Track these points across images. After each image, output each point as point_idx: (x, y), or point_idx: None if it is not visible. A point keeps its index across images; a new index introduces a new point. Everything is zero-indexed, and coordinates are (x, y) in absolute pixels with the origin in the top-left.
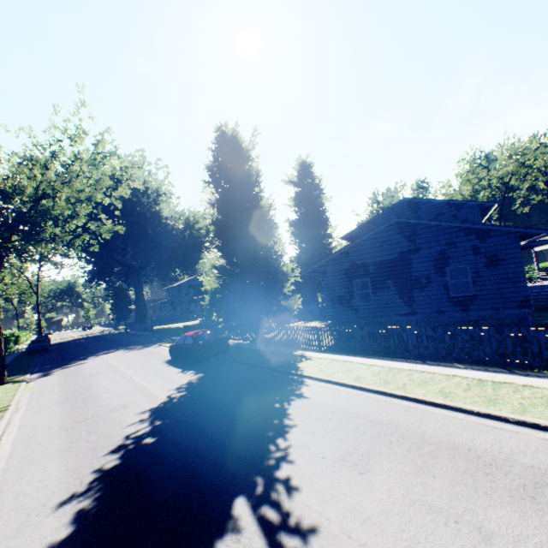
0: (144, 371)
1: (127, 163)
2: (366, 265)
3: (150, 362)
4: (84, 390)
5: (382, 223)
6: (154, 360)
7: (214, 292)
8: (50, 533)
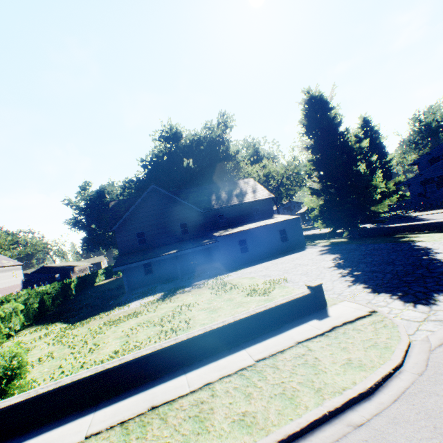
0: None
1: (299, 153)
2: (432, 178)
3: None
4: None
5: (435, 153)
6: None
7: None
8: None
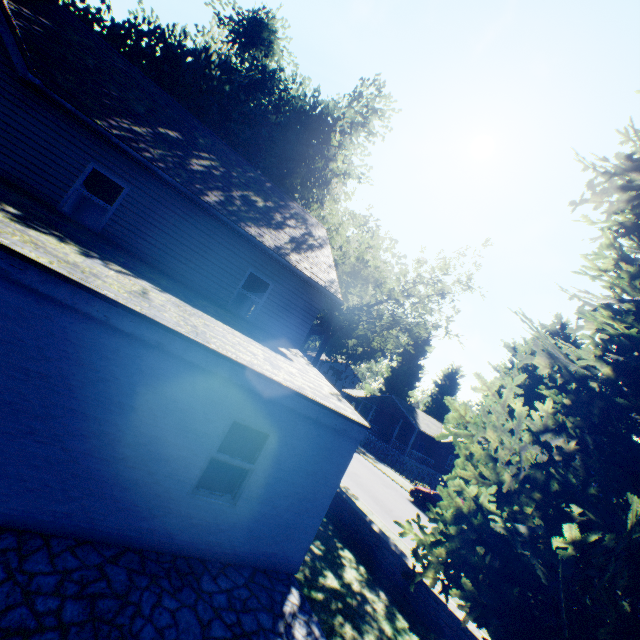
0: (410, 509)
1: None
2: None
3: (393, 491)
4: (387, 506)
5: None
6: (394, 490)
7: None
8: None
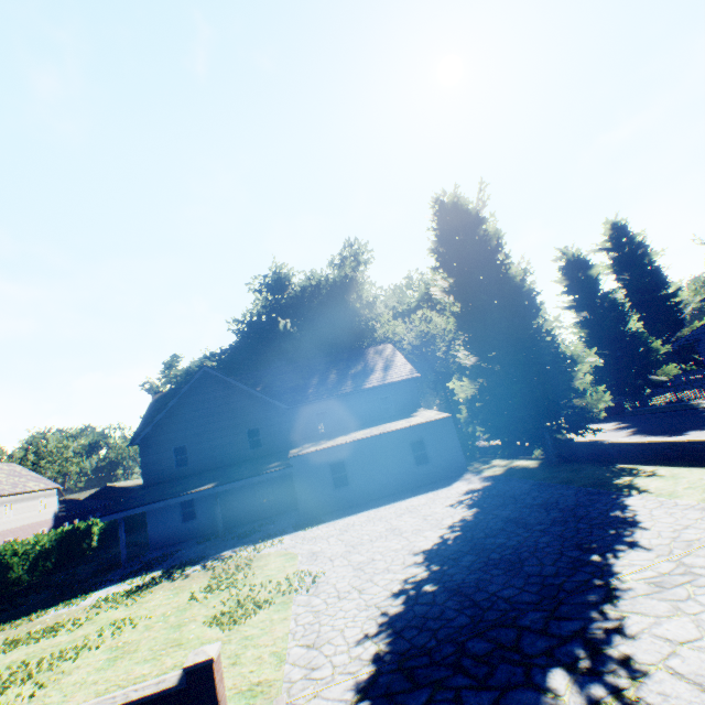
0: None
1: None
2: None
3: None
4: None
5: None
6: None
7: (593, 372)
8: (637, 437)
